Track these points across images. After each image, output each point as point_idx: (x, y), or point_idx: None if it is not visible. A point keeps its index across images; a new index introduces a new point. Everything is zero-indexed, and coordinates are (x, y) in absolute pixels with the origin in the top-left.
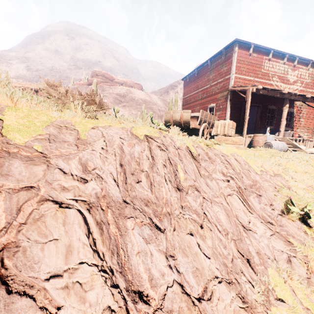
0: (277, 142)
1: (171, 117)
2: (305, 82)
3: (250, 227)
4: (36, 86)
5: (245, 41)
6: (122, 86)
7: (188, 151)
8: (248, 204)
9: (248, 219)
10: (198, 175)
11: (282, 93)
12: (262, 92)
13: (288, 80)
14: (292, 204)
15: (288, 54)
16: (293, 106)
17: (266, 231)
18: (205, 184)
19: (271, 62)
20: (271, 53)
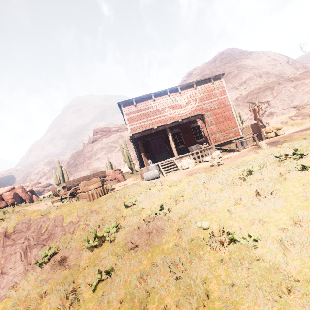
0: (148, 173)
1: (52, 192)
2: (198, 98)
3: (7, 271)
4: (7, 188)
5: (125, 101)
6: (115, 134)
7: (4, 232)
8: (27, 255)
9: (14, 266)
10: (0, 247)
11: (154, 129)
12: (137, 136)
13: (180, 105)
14: (50, 248)
15: (167, 89)
16: (196, 121)
17: (20, 271)
18: (1, 251)
19: (156, 101)
20: (152, 96)
